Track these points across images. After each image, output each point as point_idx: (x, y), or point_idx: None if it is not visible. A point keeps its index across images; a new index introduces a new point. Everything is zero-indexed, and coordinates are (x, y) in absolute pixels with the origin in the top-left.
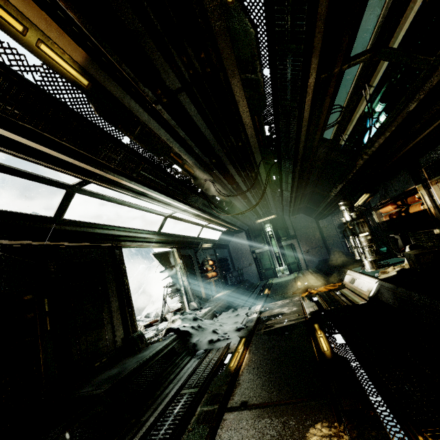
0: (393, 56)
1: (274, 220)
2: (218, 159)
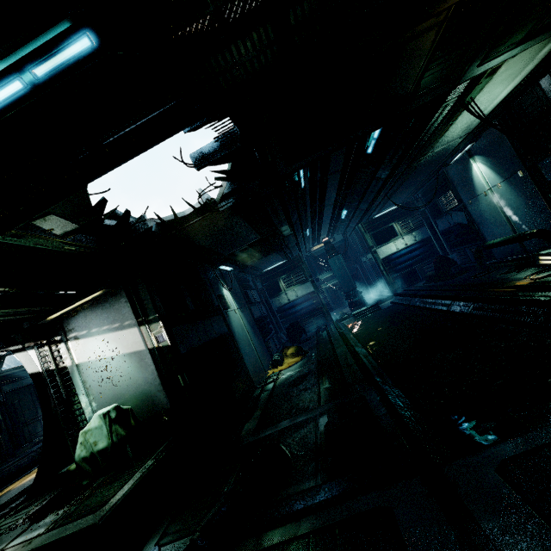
0: None
1: None
2: None
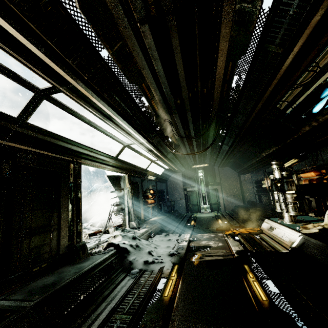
0: None
1: (206, 168)
2: (182, 101)
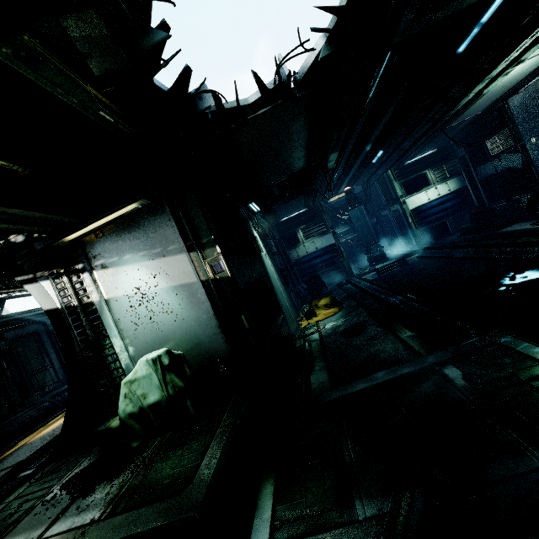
0: None
1: None
2: None
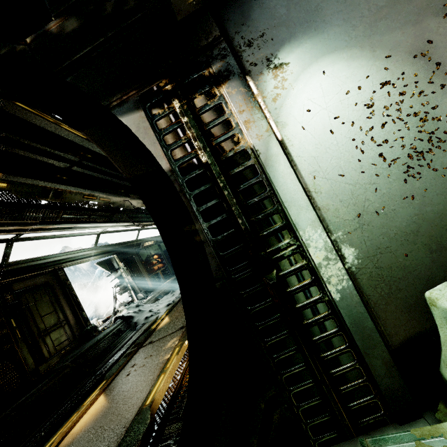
0: None
1: None
2: (127, 188)
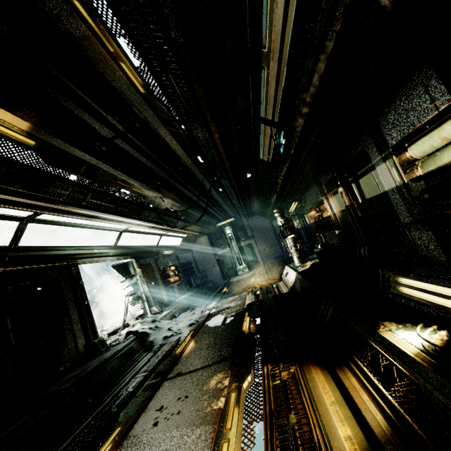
0: (268, 123)
1: (233, 222)
2: (163, 181)
